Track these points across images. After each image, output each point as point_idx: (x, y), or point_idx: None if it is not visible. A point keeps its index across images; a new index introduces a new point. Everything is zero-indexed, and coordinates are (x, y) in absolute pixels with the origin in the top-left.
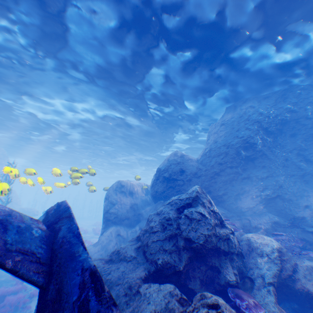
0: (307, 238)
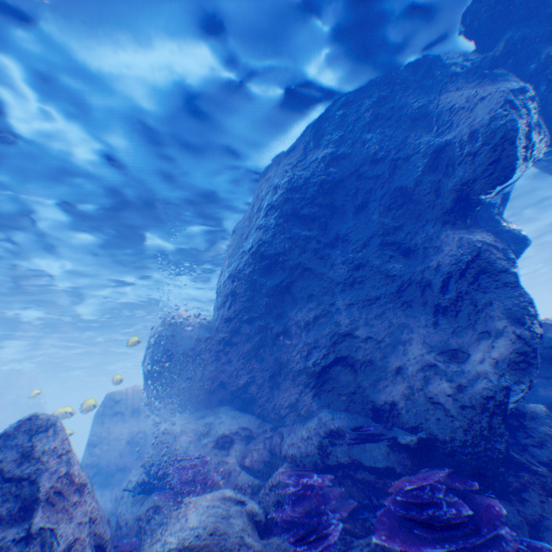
0: (399, 467)
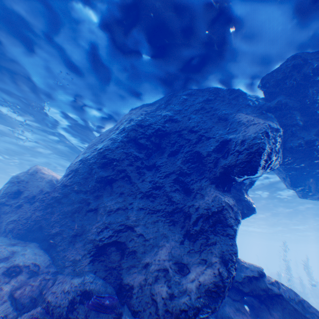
0: None
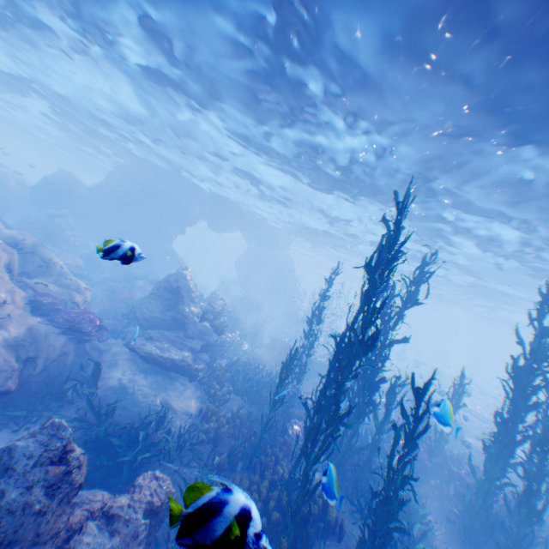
0: None
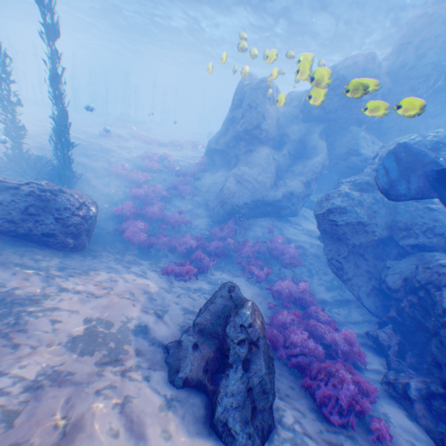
0: None
